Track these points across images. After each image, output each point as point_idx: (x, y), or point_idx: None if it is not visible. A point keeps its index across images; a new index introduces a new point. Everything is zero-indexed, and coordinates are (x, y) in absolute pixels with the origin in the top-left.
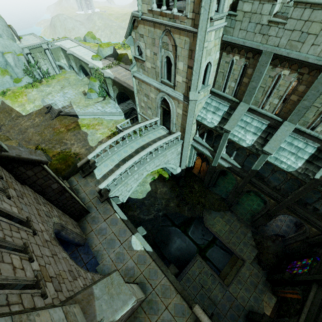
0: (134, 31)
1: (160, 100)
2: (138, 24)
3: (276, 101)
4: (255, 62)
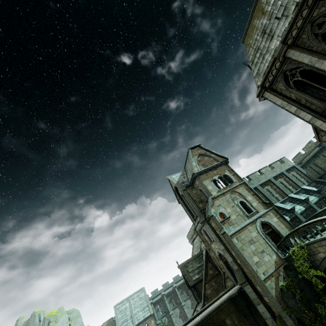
0: (212, 208)
1: (261, 229)
2: (213, 202)
3: (277, 195)
4: (258, 192)
